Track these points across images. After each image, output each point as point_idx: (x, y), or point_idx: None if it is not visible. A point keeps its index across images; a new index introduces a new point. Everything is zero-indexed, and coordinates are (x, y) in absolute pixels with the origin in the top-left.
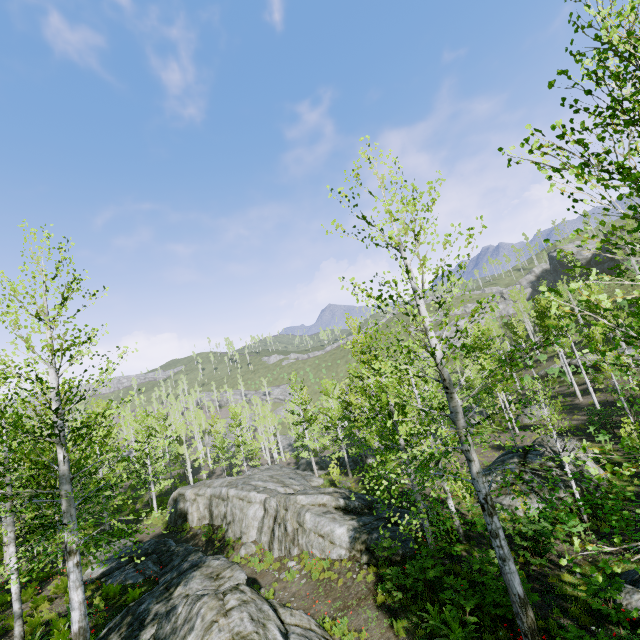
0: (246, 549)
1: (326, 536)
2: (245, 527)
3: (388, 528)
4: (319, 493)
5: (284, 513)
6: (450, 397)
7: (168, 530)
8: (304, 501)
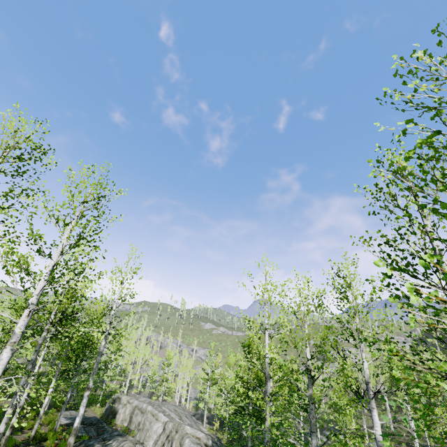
0: None
1: None
2: (148, 436)
3: None
4: (199, 430)
5: (174, 433)
6: (266, 383)
7: (102, 419)
8: (188, 430)
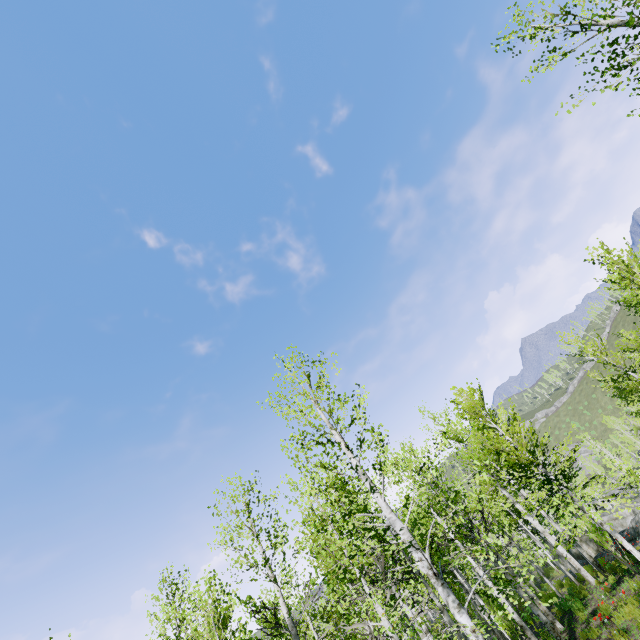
0: None
1: None
2: None
3: None
4: None
5: None
6: None
7: None
8: None
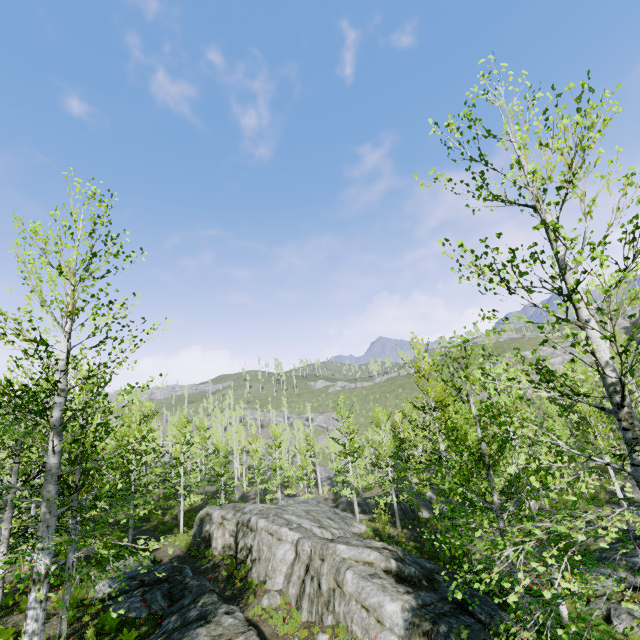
0: (269, 599)
1: (372, 610)
2: (271, 570)
3: (459, 618)
4: (364, 546)
5: (319, 564)
6: (633, 437)
7: (189, 553)
8: (345, 553)
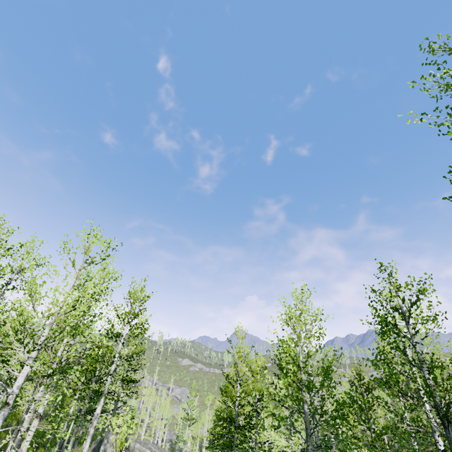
0: None
1: None
2: None
3: None
4: None
5: None
6: (235, 418)
7: None
8: None
